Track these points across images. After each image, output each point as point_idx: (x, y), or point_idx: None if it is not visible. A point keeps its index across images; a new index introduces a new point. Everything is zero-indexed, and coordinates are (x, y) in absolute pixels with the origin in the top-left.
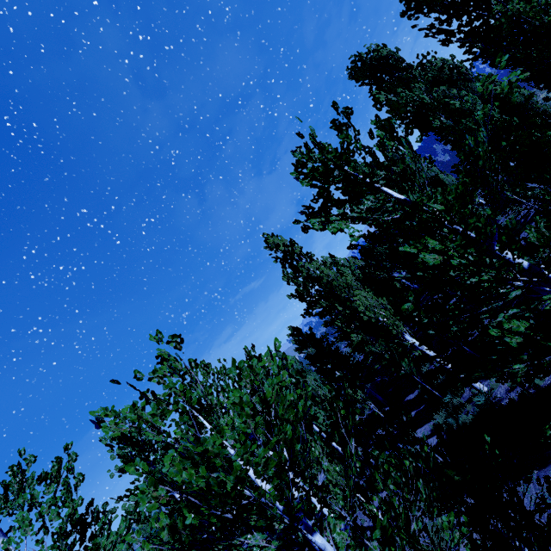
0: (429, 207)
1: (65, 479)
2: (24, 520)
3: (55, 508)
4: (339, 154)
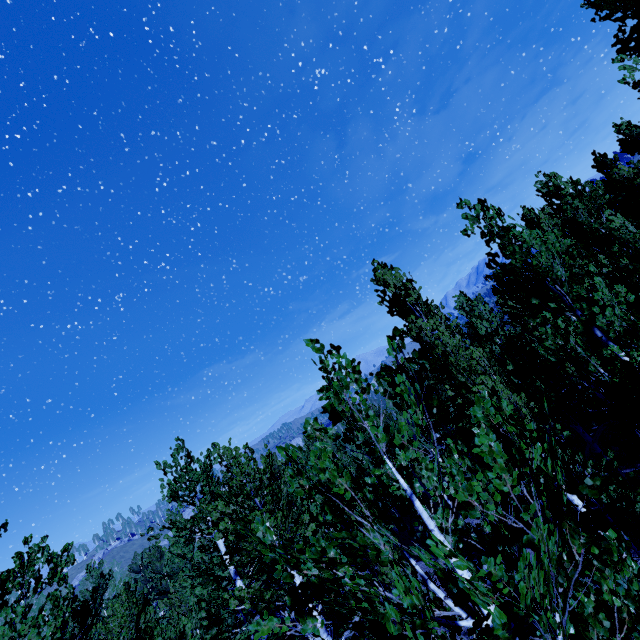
0: (635, 349)
1: (54, 593)
2: (4, 635)
3: (34, 629)
4: (329, 559)
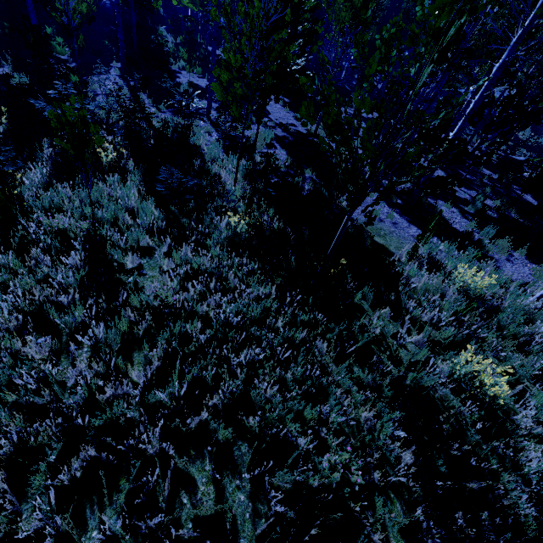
0: None
1: None
2: None
3: None
4: None
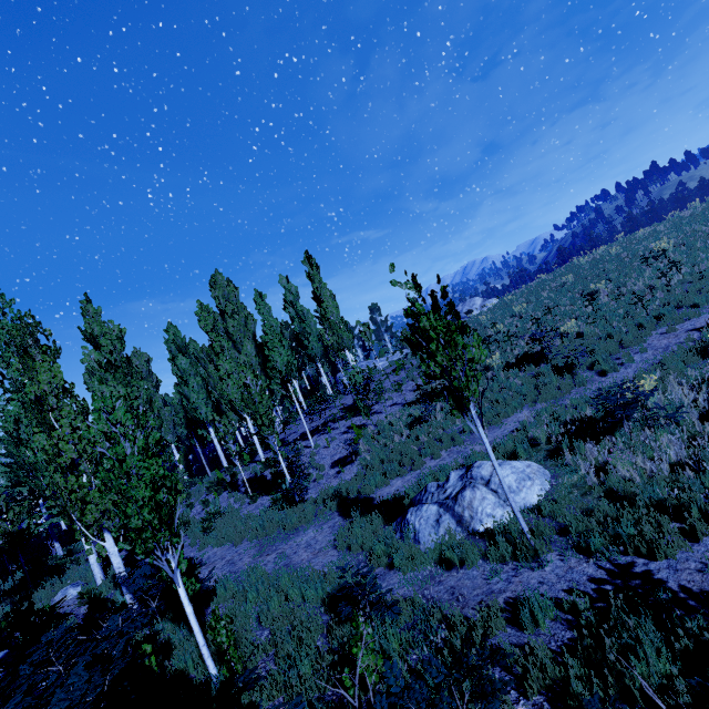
0: None
1: None
2: None
3: None
4: None
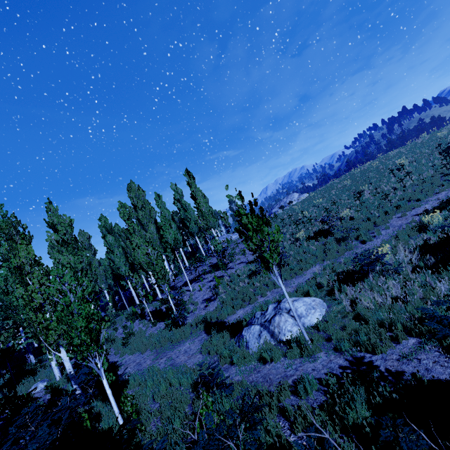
0: None
1: None
2: None
3: None
4: None
